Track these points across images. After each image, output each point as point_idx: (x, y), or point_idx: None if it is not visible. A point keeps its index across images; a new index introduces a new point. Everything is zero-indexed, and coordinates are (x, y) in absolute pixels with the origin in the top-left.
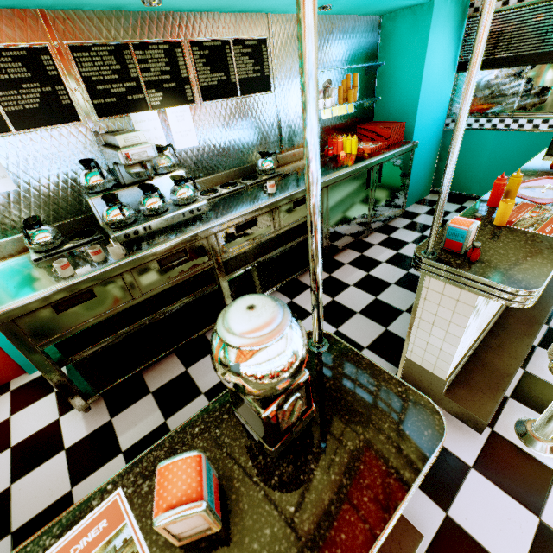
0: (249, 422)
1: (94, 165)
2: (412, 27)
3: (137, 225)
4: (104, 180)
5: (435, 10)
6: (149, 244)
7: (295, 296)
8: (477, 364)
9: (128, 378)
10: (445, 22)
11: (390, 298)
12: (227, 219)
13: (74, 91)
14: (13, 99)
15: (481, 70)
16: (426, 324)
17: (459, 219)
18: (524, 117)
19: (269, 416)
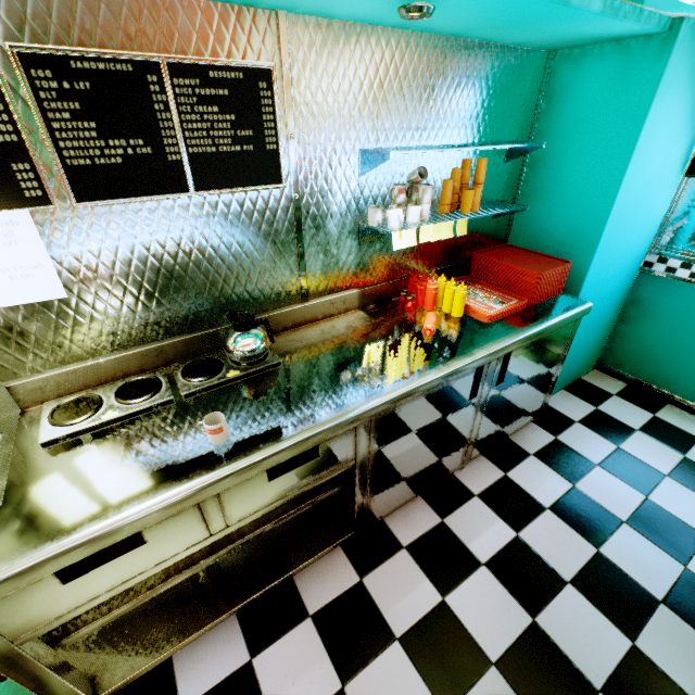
0: None
1: None
2: (616, 80)
3: None
4: None
5: (675, 51)
6: None
7: (262, 646)
8: None
9: None
10: (688, 79)
11: None
12: (10, 574)
13: None
14: None
15: None
16: None
17: None
18: None
19: None
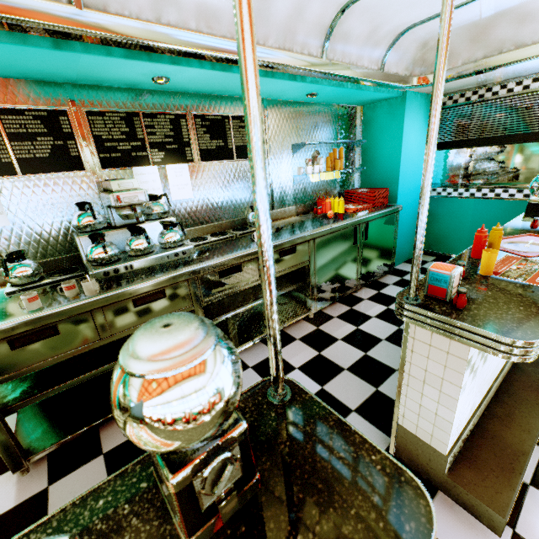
0: (165, 493)
1: (88, 207)
2: (389, 114)
3: (119, 264)
4: (96, 221)
5: (407, 102)
6: (126, 283)
7: None
8: (483, 437)
9: (81, 433)
10: (417, 112)
11: (380, 355)
12: (211, 263)
13: (84, 145)
14: (26, 149)
15: (454, 149)
16: (416, 381)
17: (440, 264)
18: (499, 187)
19: (178, 483)
